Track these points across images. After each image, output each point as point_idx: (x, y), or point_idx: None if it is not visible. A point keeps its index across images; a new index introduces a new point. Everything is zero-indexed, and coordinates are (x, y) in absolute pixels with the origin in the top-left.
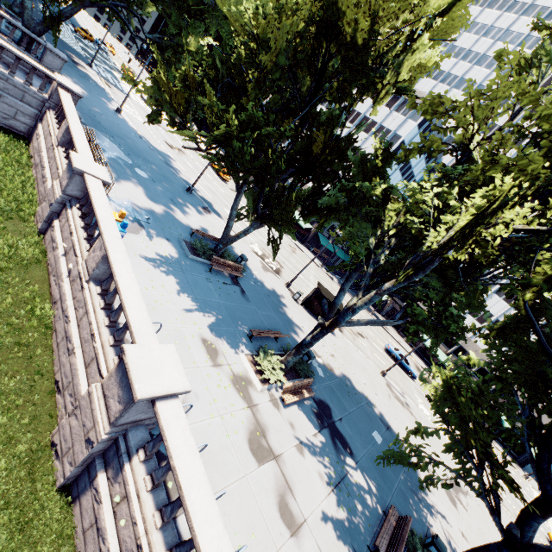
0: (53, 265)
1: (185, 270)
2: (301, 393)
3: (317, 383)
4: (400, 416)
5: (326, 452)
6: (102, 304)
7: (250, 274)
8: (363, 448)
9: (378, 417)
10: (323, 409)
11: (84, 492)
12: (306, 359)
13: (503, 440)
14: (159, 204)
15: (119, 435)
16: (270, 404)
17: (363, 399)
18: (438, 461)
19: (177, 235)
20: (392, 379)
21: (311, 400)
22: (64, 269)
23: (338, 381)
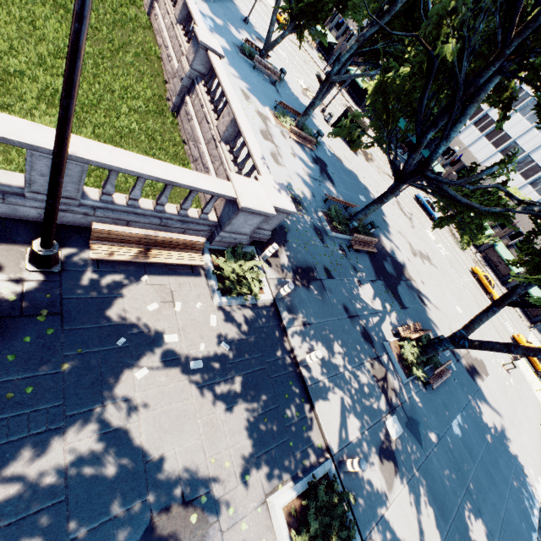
0: (157, 29)
1: (235, 59)
2: (304, 143)
3: (323, 154)
4: (396, 214)
5: (312, 169)
6: (184, 33)
7: (288, 89)
8: (345, 190)
9: (371, 197)
10: (321, 162)
11: (181, 110)
12: (316, 136)
13: (406, 117)
14: (219, 19)
15: (194, 78)
16: (279, 134)
17: (362, 185)
18: (364, 132)
19: (231, 41)
20: (407, 207)
21: (313, 154)
22: (163, 26)
23: (343, 167)
